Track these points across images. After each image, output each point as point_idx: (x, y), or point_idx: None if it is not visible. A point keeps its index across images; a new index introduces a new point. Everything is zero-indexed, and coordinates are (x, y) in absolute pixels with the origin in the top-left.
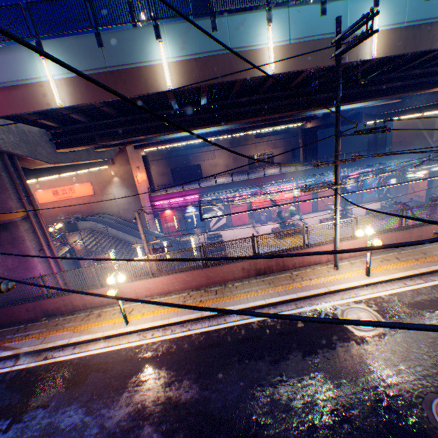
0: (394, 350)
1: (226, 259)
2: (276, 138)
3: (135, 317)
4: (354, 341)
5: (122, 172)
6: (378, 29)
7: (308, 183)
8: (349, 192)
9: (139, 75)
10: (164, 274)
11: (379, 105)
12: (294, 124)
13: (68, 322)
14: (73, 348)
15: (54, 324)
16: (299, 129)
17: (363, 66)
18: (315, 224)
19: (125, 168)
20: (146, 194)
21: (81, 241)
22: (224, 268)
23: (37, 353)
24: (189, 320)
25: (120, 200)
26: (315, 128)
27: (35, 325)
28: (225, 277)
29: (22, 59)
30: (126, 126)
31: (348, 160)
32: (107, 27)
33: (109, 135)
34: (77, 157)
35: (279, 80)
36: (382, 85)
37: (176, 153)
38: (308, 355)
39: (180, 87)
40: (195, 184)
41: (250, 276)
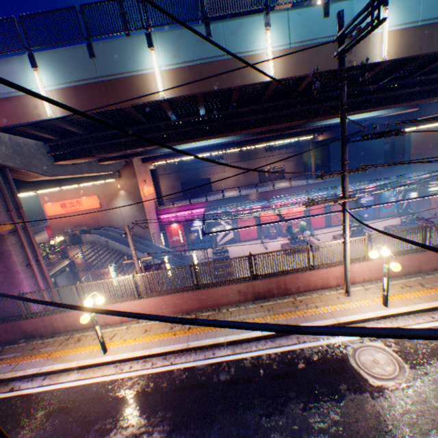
0: (422, 410)
1: (123, 315)
2: (287, 151)
3: (115, 344)
4: (369, 393)
5: (128, 185)
6: (385, 18)
7: (319, 196)
8: (363, 207)
9: (131, 84)
10: (151, 295)
11: (394, 115)
12: (305, 137)
13: (45, 346)
14: (43, 378)
15: (30, 348)
16: (310, 142)
17: (373, 70)
18: (321, 243)
19: (131, 181)
20: (153, 207)
21: (81, 254)
22: (218, 290)
23: (5, 382)
24: (173, 352)
25: (125, 213)
26: (326, 140)
27: (12, 348)
28: (219, 300)
29: (15, 72)
30: (123, 138)
31: (357, 170)
32: (99, 36)
33: (107, 147)
34: (77, 169)
35: (281, 88)
36: (397, 91)
37: (186, 167)
38: (309, 409)
39: (173, 95)
40: (203, 197)
41: (247, 300)
